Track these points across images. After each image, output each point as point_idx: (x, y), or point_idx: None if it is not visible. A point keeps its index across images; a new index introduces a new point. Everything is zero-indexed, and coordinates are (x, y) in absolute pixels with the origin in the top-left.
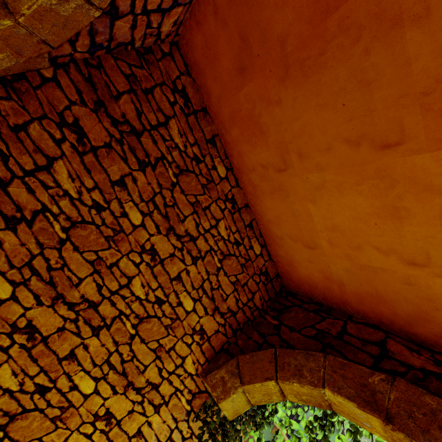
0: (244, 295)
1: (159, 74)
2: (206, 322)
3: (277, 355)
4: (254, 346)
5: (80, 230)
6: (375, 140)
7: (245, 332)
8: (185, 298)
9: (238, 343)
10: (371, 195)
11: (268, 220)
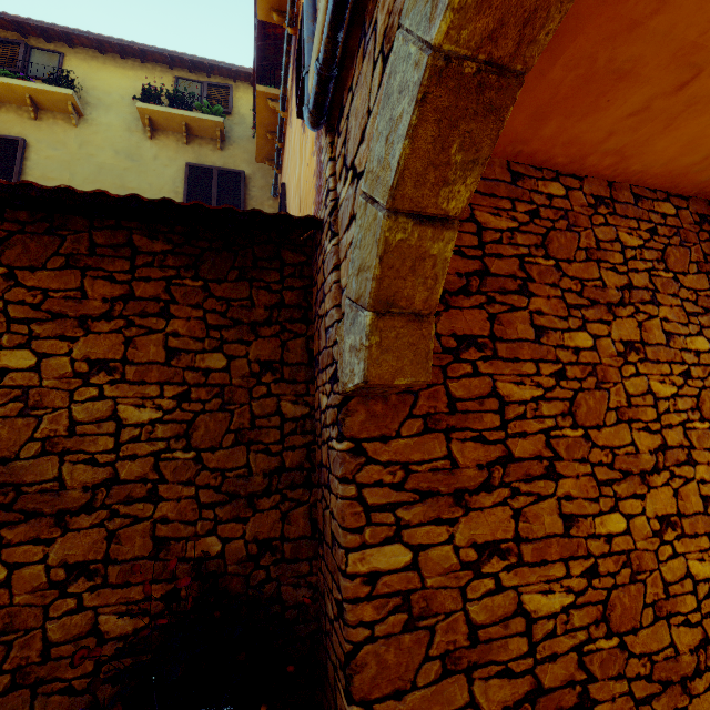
0: None
1: None
2: None
3: None
4: None
5: (579, 411)
6: None
7: None
8: (692, 343)
9: None
10: None
11: (666, 162)
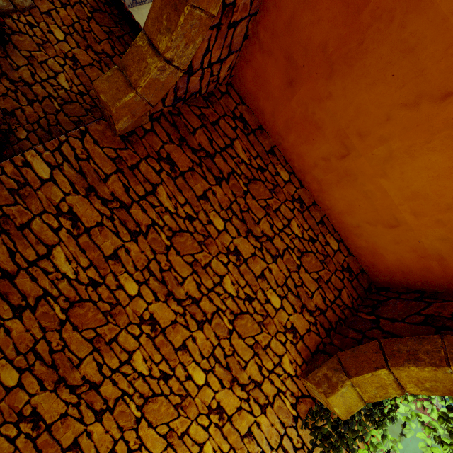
0: (330, 293)
1: (221, 109)
2: (296, 320)
3: (383, 345)
4: (353, 342)
5: (179, 237)
6: (433, 94)
7: (339, 332)
8: (271, 295)
9: (334, 343)
10: (446, 148)
11: (340, 212)
